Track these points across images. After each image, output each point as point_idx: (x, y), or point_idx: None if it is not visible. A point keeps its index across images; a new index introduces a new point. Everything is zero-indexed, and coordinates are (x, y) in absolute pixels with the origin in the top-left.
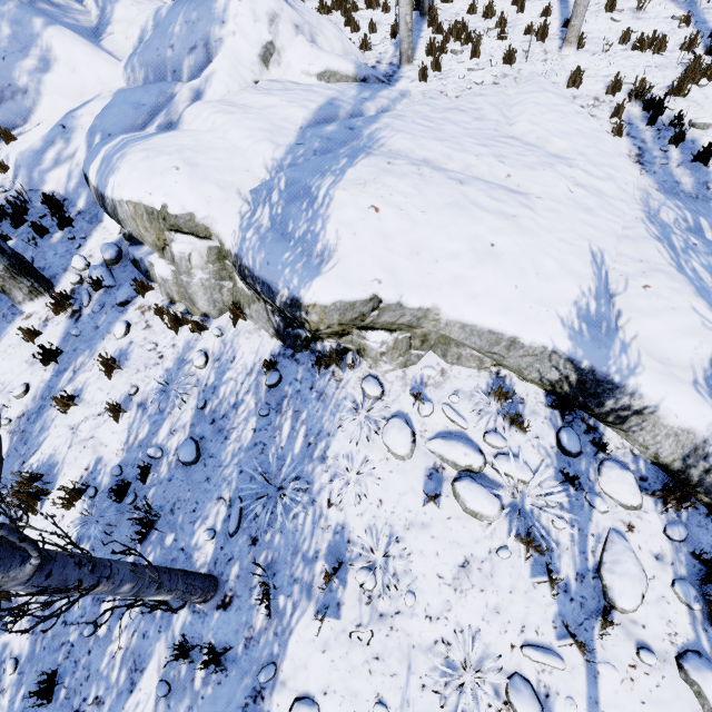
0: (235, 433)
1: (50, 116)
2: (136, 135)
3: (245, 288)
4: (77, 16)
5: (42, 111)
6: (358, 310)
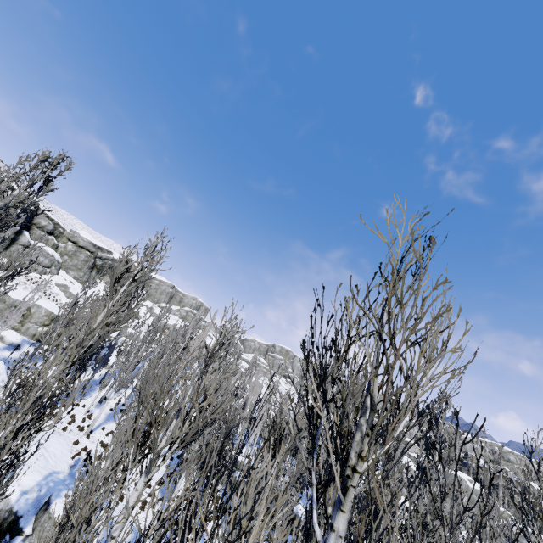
0: None
1: None
2: None
3: None
4: None
5: None
6: None
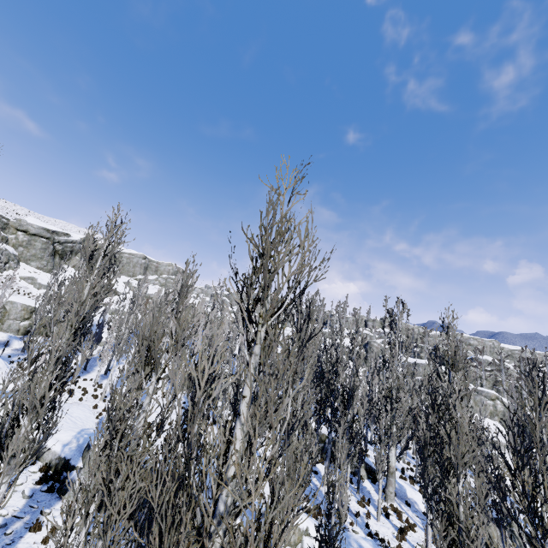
0: None
1: None
2: None
3: None
4: None
5: None
6: None
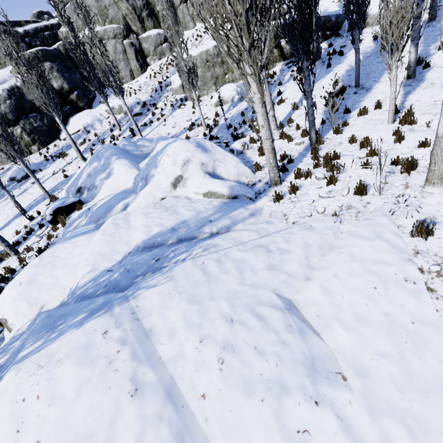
0: None
1: (101, 198)
2: (83, 229)
3: None
4: (144, 149)
5: (99, 195)
6: None
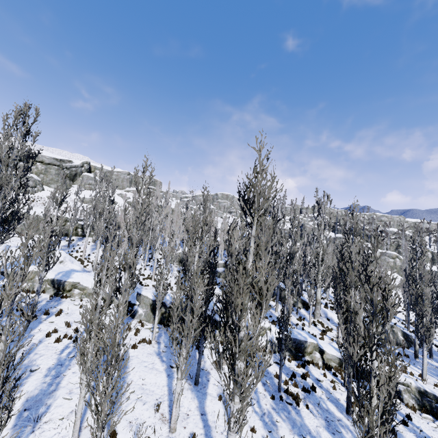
0: (41, 303)
1: None
2: None
3: (49, 286)
4: None
5: None
6: (76, 283)
